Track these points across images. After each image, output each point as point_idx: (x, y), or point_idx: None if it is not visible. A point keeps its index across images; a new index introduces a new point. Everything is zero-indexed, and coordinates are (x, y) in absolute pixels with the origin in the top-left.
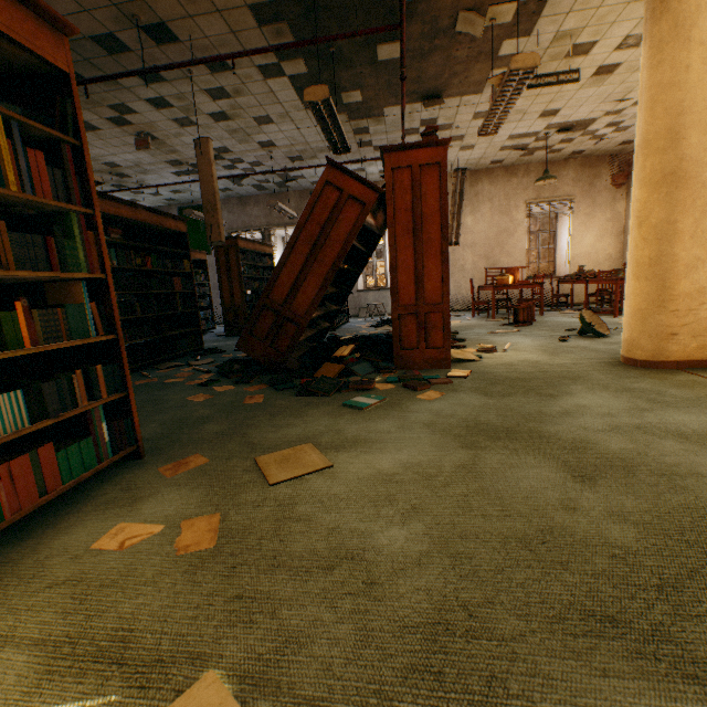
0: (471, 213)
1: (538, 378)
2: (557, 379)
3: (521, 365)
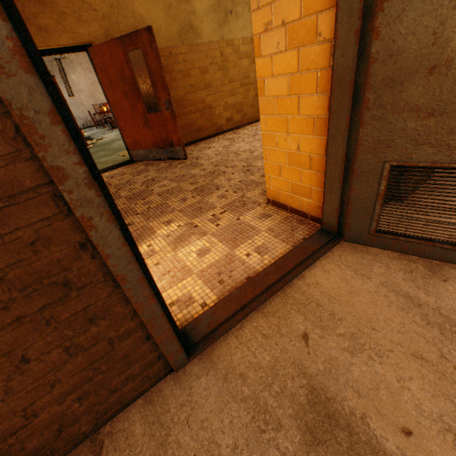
0: (73, 73)
1: (111, 142)
2: (115, 141)
3: (108, 140)
